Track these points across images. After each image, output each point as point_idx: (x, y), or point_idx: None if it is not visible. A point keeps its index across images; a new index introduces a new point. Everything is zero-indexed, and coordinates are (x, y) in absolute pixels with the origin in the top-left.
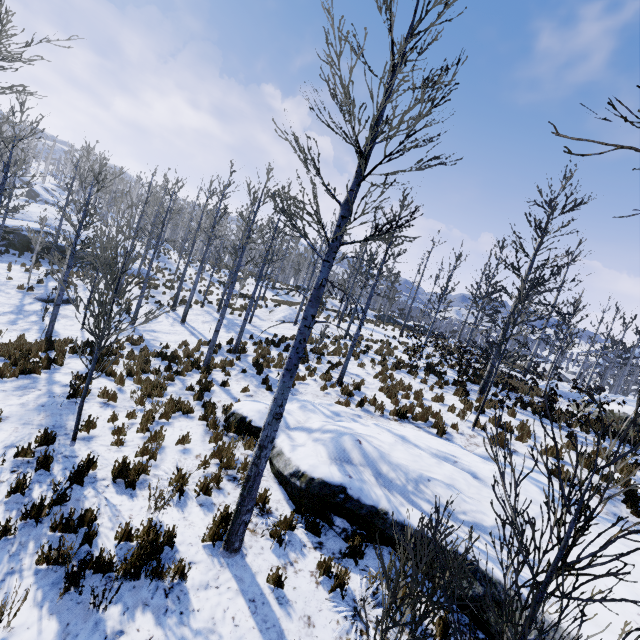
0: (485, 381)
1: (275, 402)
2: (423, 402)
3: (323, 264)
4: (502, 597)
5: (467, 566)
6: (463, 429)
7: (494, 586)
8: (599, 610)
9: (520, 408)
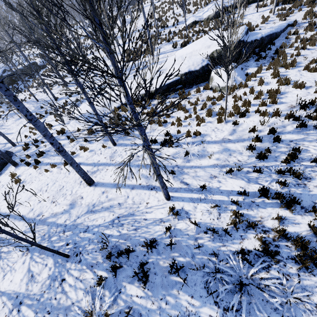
0: None
1: None
2: None
3: None
4: None
5: None
6: None
7: None
8: None
9: None
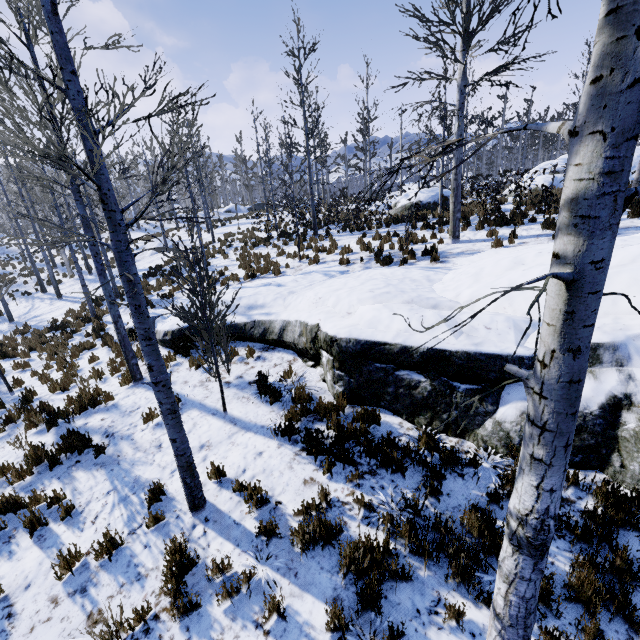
0: (313, 225)
1: (105, 296)
2: (268, 261)
3: (76, 203)
4: (269, 326)
5: (256, 324)
6: (294, 265)
7: (266, 324)
8: (301, 306)
9: (342, 232)
